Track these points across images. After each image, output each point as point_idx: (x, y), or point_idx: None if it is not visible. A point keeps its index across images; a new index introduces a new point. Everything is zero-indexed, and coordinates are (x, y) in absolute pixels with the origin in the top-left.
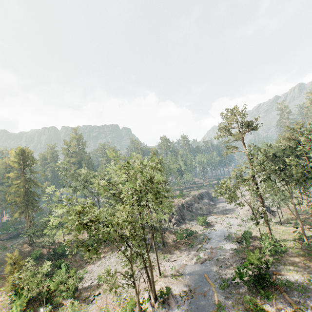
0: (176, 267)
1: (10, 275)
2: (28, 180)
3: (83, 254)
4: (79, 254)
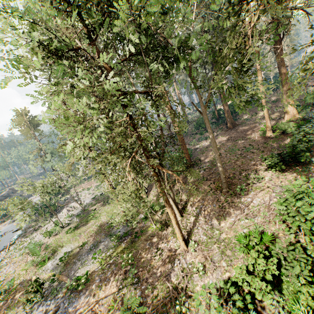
0: None
1: None
2: None
3: None
4: None
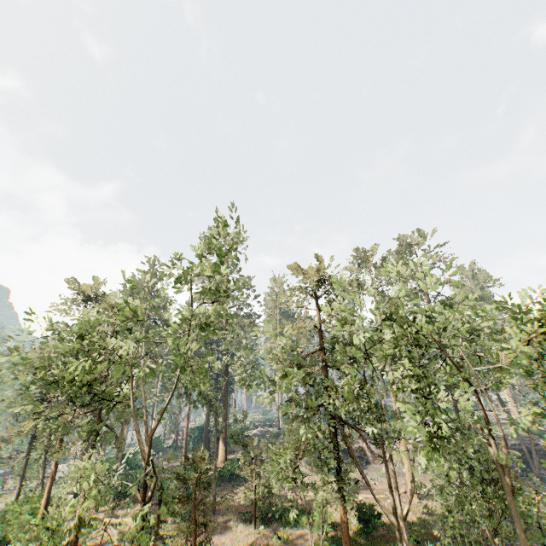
0: None
1: None
2: None
3: None
4: None
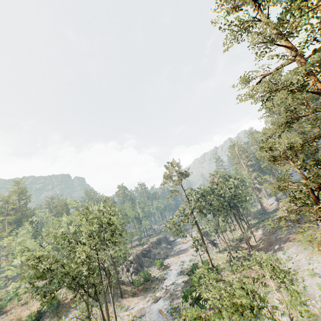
0: (133, 313)
1: None
2: None
3: None
4: None
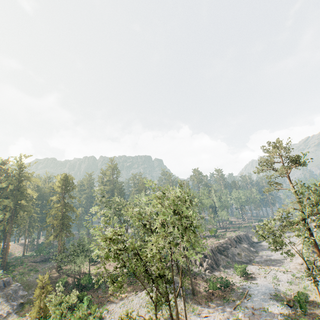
0: None
1: (38, 300)
2: (66, 204)
3: (106, 290)
4: (101, 289)
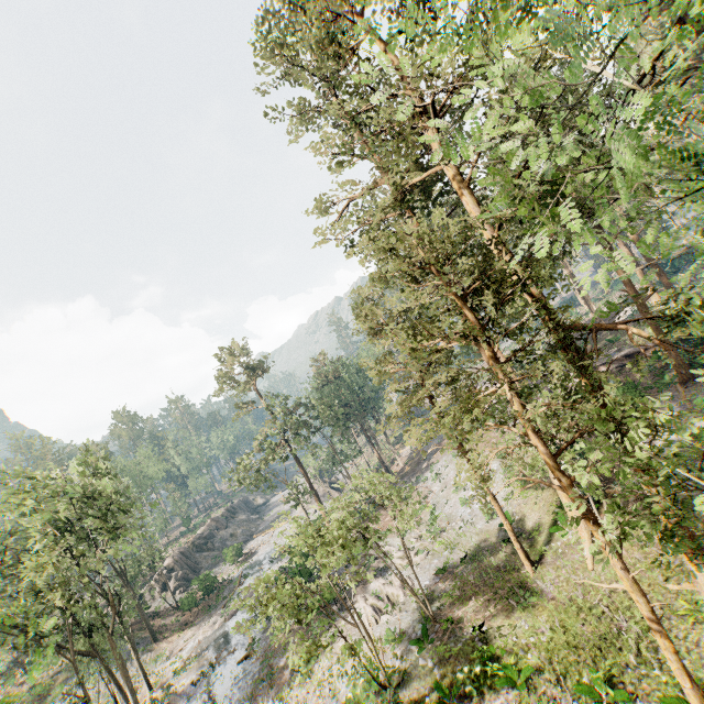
0: (184, 656)
1: None
2: None
3: None
4: None
